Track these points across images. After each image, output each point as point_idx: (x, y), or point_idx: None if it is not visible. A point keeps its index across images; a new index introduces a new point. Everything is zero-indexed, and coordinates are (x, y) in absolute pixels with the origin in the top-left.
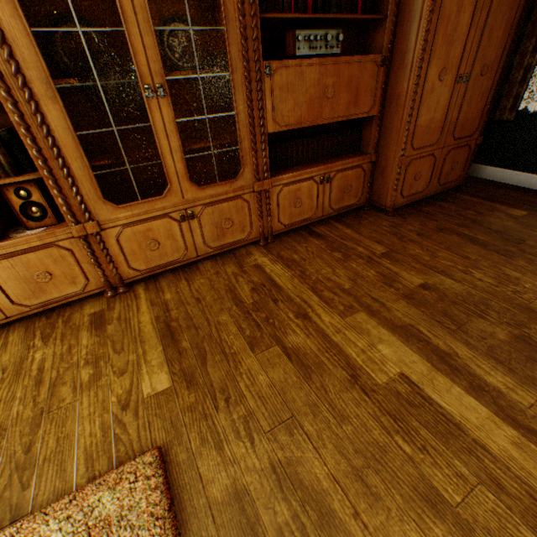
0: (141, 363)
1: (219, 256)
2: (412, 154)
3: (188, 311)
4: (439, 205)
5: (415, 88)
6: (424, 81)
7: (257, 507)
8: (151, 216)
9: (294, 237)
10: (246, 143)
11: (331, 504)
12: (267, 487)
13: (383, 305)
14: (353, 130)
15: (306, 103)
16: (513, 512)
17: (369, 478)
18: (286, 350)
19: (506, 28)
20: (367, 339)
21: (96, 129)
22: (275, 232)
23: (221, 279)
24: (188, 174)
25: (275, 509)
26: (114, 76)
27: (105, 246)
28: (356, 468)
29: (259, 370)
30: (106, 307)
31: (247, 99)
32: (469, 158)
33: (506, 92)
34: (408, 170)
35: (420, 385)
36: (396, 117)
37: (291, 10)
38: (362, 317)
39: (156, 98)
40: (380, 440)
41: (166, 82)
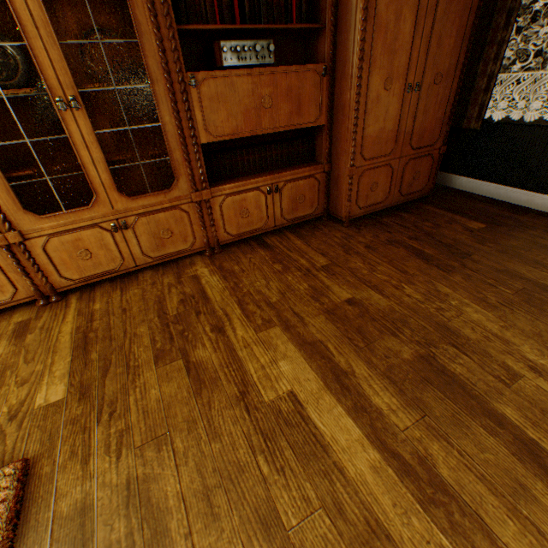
0: (45, 374)
1: (162, 266)
2: (364, 165)
3: (110, 322)
4: (399, 217)
5: (357, 98)
6: (366, 91)
7: (97, 523)
8: (79, 226)
9: (242, 248)
10: (177, 153)
11: (168, 523)
12: (115, 503)
13: (302, 320)
14: (305, 139)
15: (242, 113)
16: (344, 538)
17: (216, 498)
18: (189, 364)
19: (458, 36)
20: (272, 355)
21: (22, 140)
22: (223, 243)
23: (155, 290)
24: (115, 184)
25: (114, 526)
26: (23, 89)
27: (31, 255)
28: (207, 487)
29: (155, 384)
30: (35, 316)
31: (173, 110)
32: (434, 168)
33: (472, 100)
34: (361, 181)
35: (305, 404)
36: (343, 126)
37: (217, 21)
38: (276, 332)
39: (71, 110)
40: (242, 460)
41: (79, 95)
